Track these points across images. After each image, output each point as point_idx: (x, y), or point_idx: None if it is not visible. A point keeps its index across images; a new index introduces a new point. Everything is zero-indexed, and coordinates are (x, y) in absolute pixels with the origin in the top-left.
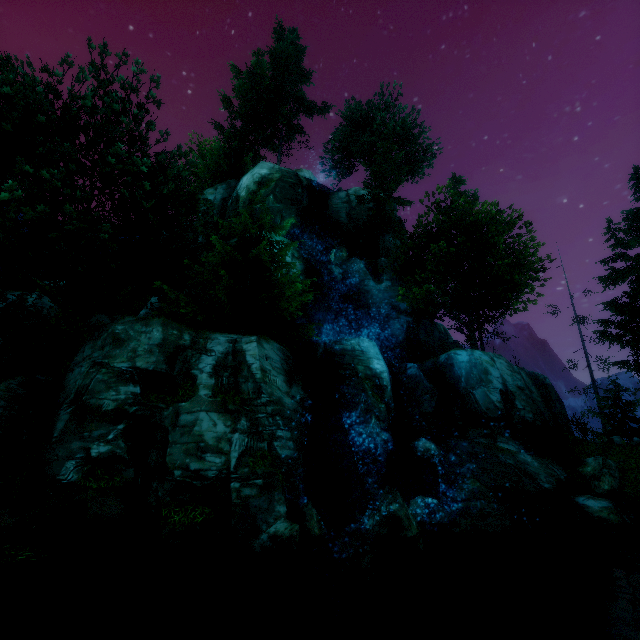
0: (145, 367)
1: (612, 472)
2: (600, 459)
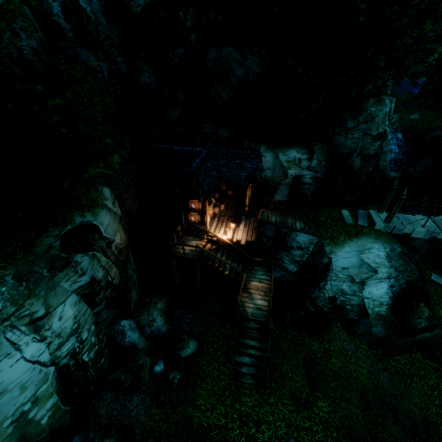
0: (381, 131)
1: (399, 121)
2: (398, 116)
